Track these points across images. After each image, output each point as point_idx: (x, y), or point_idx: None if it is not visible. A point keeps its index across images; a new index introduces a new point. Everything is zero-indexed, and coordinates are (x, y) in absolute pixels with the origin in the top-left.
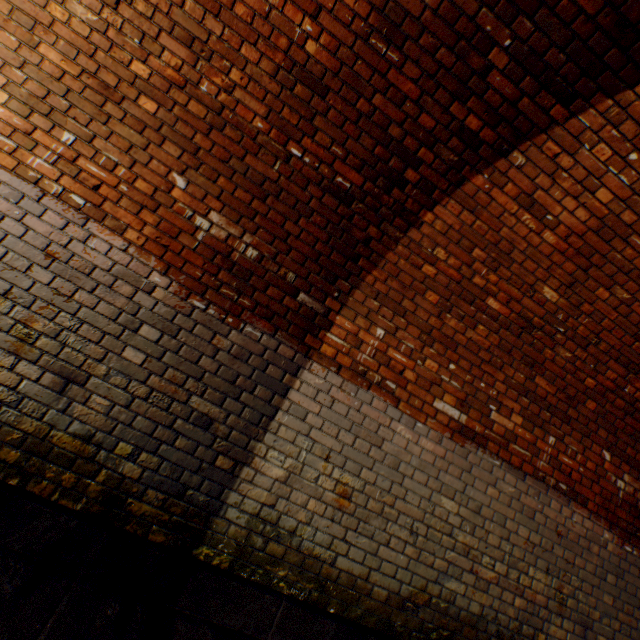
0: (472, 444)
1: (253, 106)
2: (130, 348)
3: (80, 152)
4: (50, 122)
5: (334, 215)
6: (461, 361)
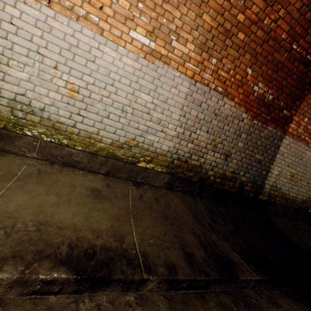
0: None
1: (283, 27)
2: (239, 142)
3: (218, 67)
4: (208, 55)
5: (300, 74)
6: None
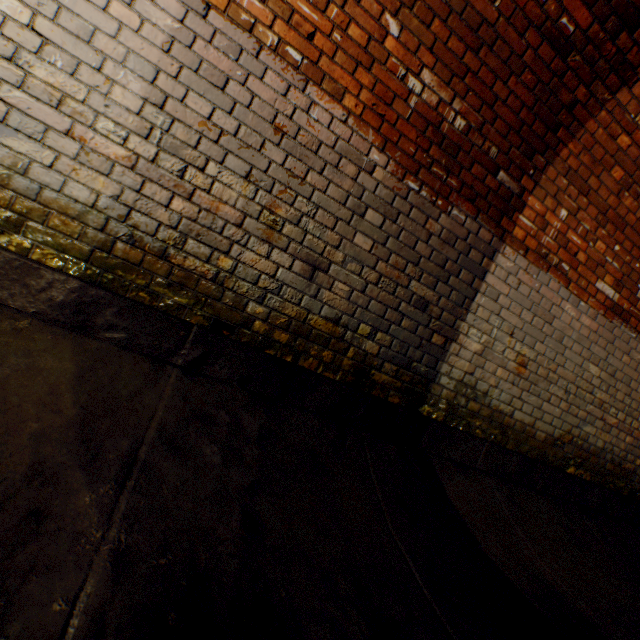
0: (618, 320)
1: None
2: (359, 234)
3: None
4: None
5: (545, 72)
6: (625, 242)
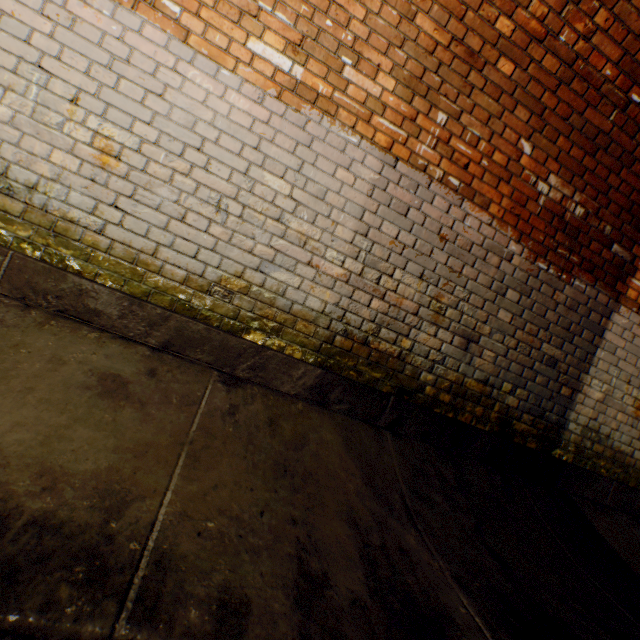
0: None
1: (607, 51)
2: (501, 310)
3: (450, 132)
4: (426, 104)
5: None
6: None
